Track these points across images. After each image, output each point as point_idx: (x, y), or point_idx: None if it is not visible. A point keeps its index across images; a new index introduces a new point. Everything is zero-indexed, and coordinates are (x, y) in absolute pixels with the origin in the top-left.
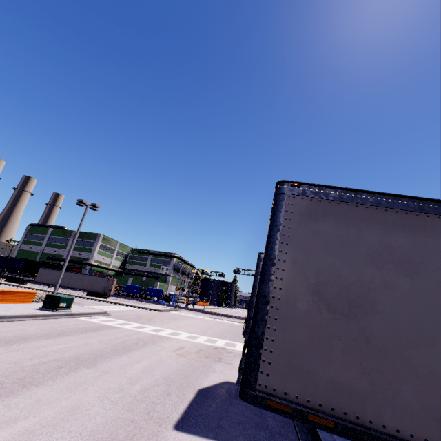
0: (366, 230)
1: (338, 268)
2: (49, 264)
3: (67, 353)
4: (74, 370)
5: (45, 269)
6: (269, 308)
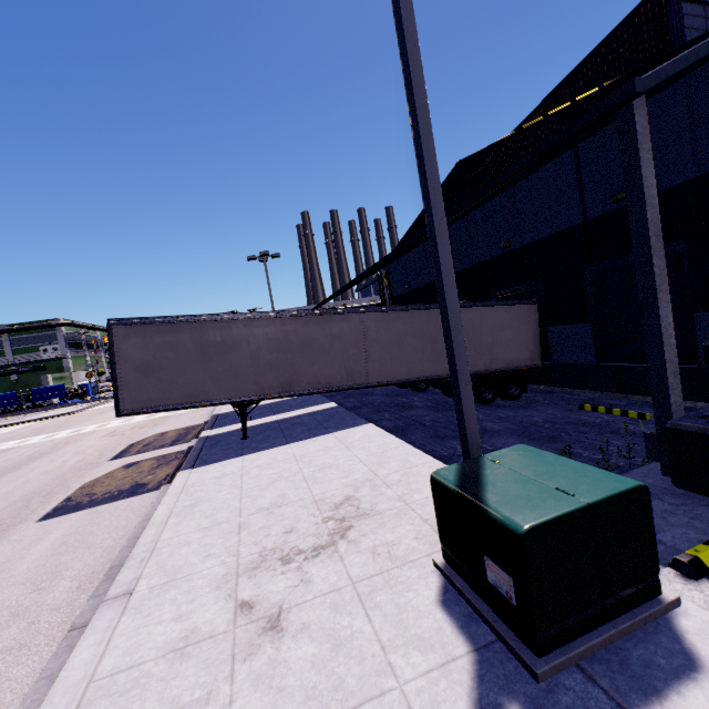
0: (155, 336)
1: (146, 357)
2: None
3: None
4: (2, 477)
5: None
6: (118, 382)
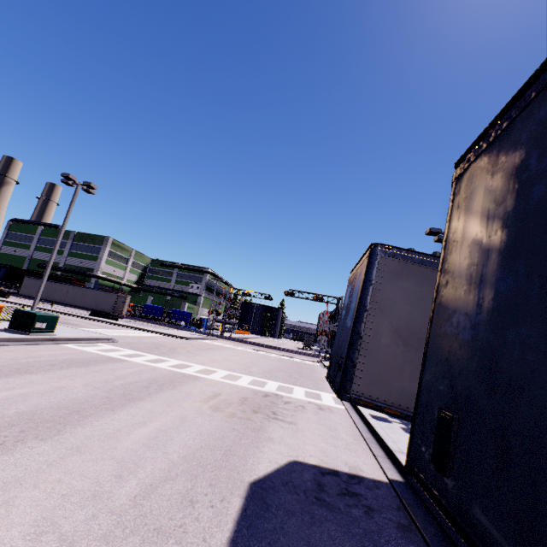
0: None
1: None
2: (40, 274)
3: (14, 407)
4: (10, 446)
5: (33, 279)
6: None
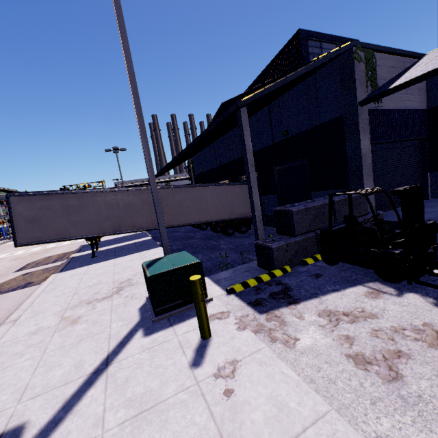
0: (37, 202)
1: (31, 214)
2: None
3: None
4: None
5: None
6: (15, 228)
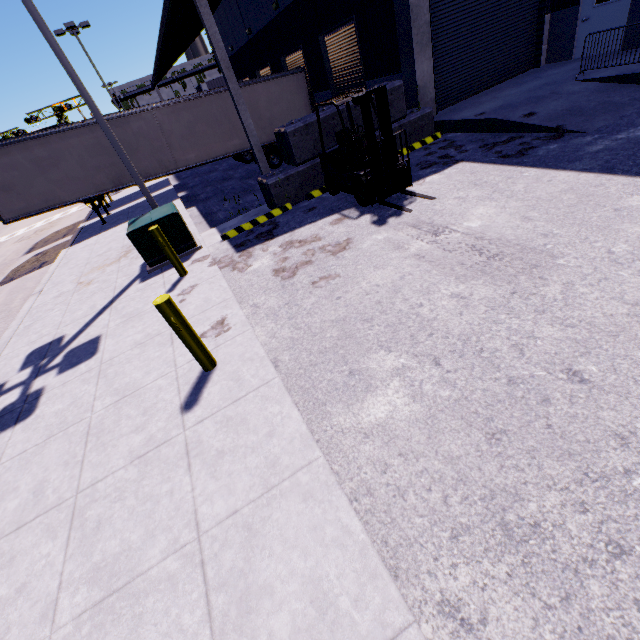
0: None
1: None
2: None
3: None
4: None
5: None
6: None
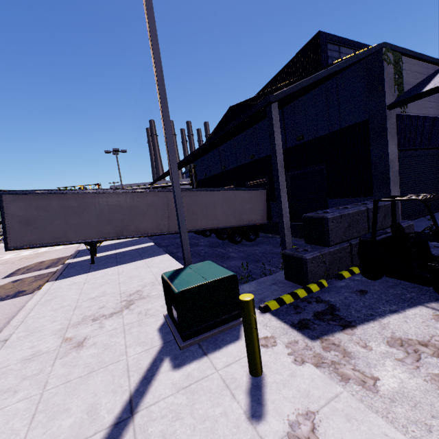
0: (33, 202)
1: (26, 214)
2: None
3: None
4: None
5: None
6: (7, 229)
